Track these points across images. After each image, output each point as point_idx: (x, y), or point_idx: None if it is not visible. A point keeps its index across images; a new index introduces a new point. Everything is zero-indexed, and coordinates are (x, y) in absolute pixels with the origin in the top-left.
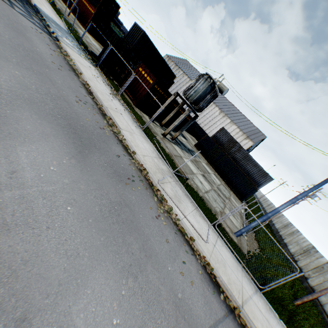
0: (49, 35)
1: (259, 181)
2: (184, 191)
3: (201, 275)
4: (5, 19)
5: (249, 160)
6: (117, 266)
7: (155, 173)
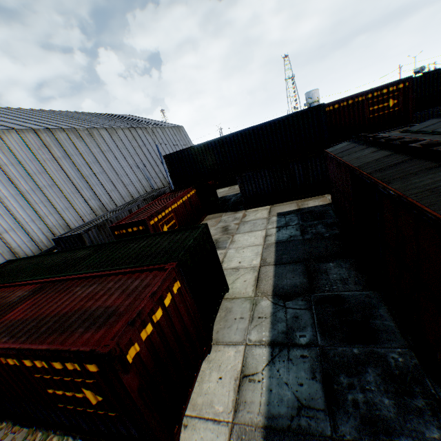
0: None
1: None
2: None
3: None
4: None
5: None
6: None
7: None
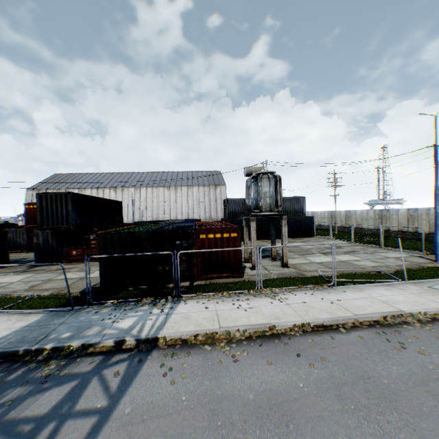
0: (140, 352)
1: (299, 208)
2: (437, 282)
3: None
4: (253, 438)
5: None
6: None
7: None
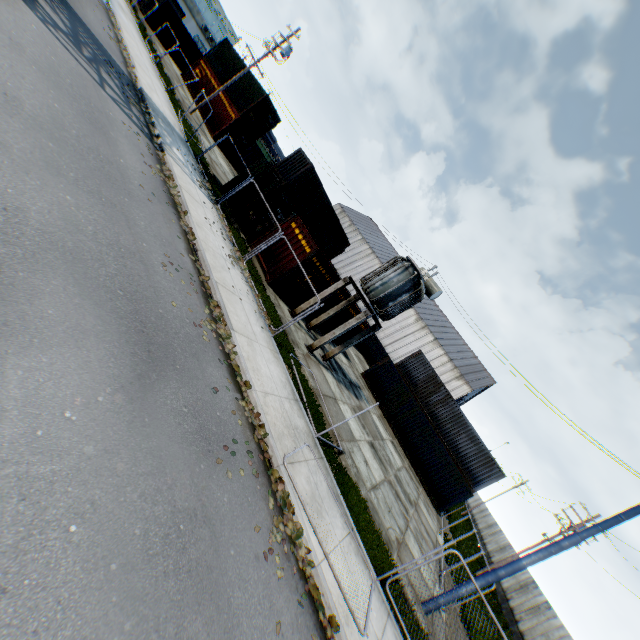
0: (150, 139)
1: (478, 473)
2: (331, 484)
3: None
4: (82, 103)
5: (463, 426)
6: None
7: (280, 438)
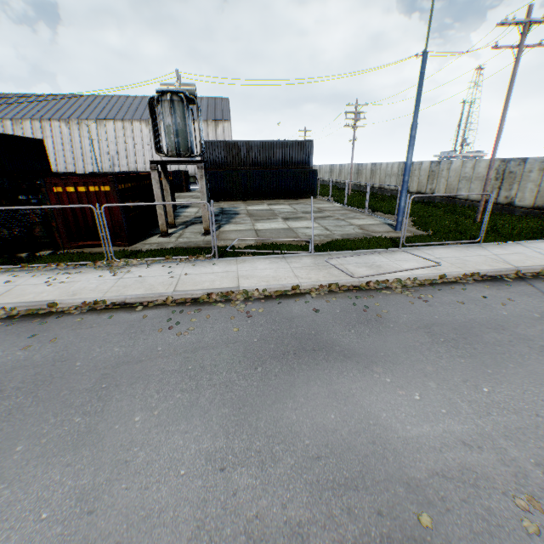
0: None
1: (304, 157)
2: (348, 254)
3: (490, 287)
4: None
5: (272, 147)
6: (541, 360)
7: (335, 276)
